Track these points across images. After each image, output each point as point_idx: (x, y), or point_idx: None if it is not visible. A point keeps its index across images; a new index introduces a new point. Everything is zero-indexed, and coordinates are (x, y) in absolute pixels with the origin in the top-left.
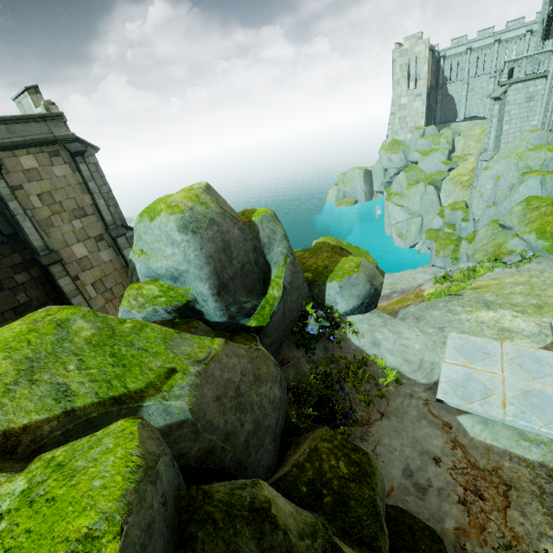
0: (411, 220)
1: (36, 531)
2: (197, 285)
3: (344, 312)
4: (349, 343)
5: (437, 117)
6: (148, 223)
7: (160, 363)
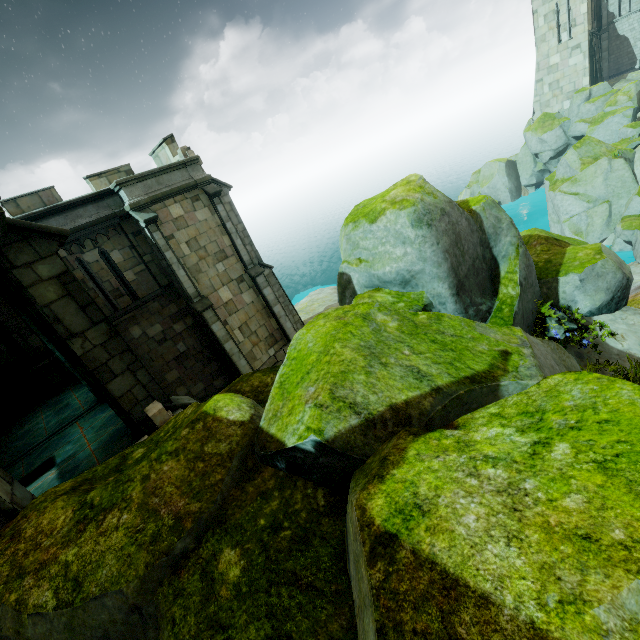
0: (593, 210)
1: (635, 440)
2: (434, 286)
3: (588, 311)
4: (607, 347)
5: (604, 71)
6: (367, 227)
7: (485, 347)
